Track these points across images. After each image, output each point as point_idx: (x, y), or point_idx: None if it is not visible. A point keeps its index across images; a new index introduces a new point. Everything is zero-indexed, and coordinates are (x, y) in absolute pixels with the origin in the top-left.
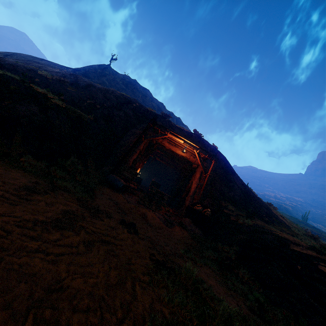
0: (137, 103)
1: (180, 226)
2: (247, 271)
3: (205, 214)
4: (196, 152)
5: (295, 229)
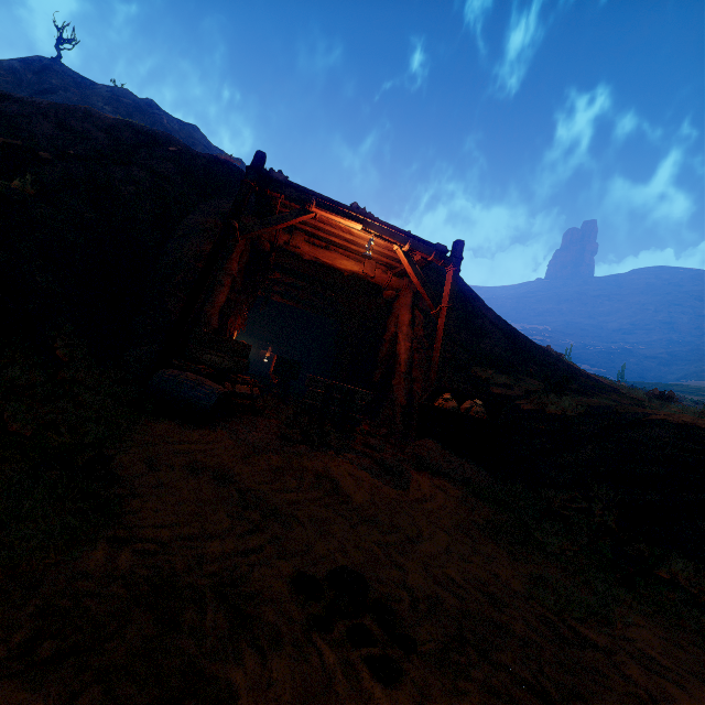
0: (179, 144)
1: (420, 470)
2: (685, 559)
3: (480, 418)
4: (401, 251)
5: (629, 390)
